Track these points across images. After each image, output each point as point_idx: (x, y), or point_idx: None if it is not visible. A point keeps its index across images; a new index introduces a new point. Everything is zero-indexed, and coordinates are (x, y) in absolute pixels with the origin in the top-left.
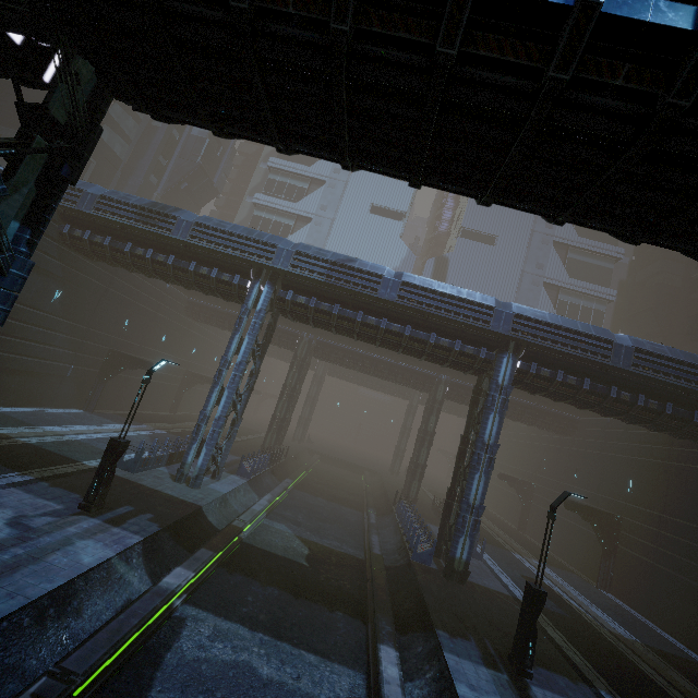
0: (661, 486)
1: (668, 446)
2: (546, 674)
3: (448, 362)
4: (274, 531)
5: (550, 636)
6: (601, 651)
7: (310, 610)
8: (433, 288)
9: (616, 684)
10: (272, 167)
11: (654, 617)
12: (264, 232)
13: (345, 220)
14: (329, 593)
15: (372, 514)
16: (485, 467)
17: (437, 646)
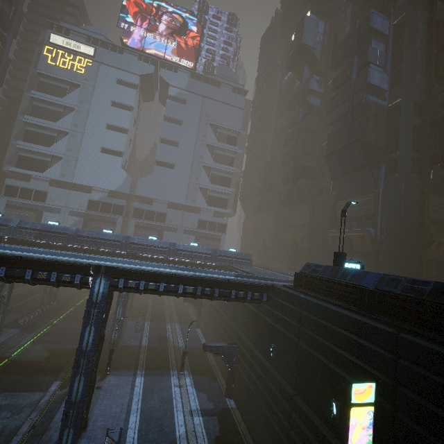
0: None
1: None
2: (120, 371)
3: None
4: (33, 350)
5: (139, 357)
6: (158, 356)
7: (35, 378)
8: (93, 236)
9: (149, 366)
10: (27, 122)
11: (205, 334)
12: (0, 217)
13: (85, 158)
14: (50, 369)
15: None
16: (122, 304)
17: None
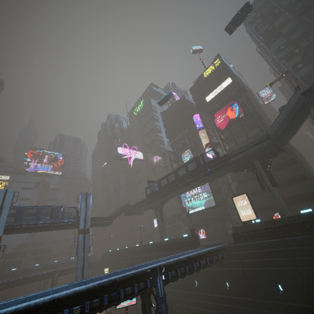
0: None
1: None
2: None
3: None
4: None
5: None
6: None
7: None
8: (33, 268)
9: None
10: None
11: None
12: None
13: None
14: None
15: None
16: None
17: None
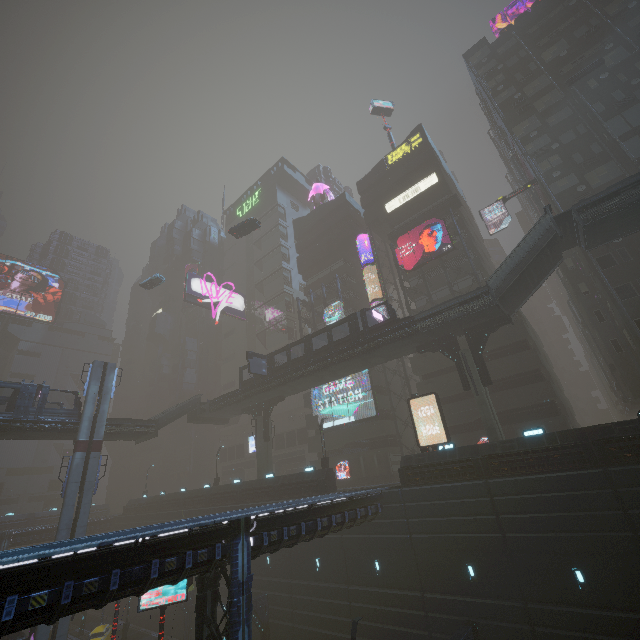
0: None
1: None
2: None
3: None
4: None
5: None
6: None
7: None
8: None
9: None
10: None
11: None
12: None
13: None
14: None
15: None
16: None
17: None
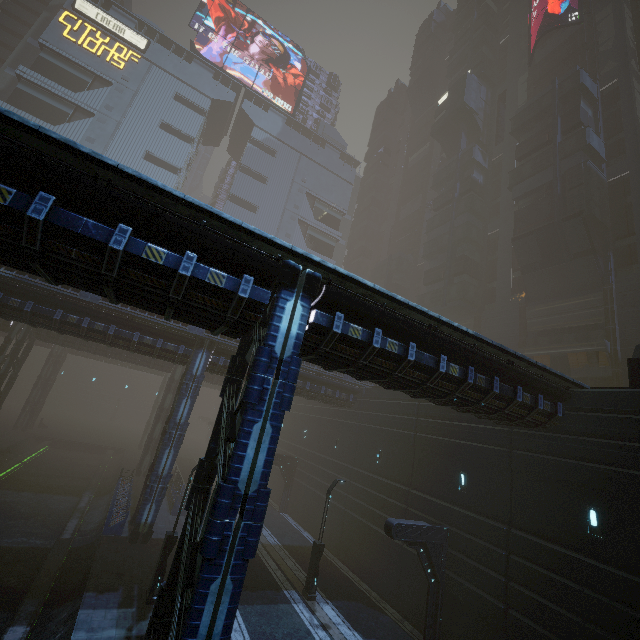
0: (318, 434)
1: (324, 406)
2: None
3: (153, 356)
4: None
5: None
6: None
7: None
8: None
9: None
10: None
11: (304, 523)
12: None
13: None
14: None
15: (86, 497)
16: (175, 442)
17: (79, 607)
